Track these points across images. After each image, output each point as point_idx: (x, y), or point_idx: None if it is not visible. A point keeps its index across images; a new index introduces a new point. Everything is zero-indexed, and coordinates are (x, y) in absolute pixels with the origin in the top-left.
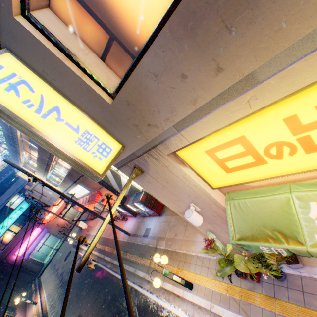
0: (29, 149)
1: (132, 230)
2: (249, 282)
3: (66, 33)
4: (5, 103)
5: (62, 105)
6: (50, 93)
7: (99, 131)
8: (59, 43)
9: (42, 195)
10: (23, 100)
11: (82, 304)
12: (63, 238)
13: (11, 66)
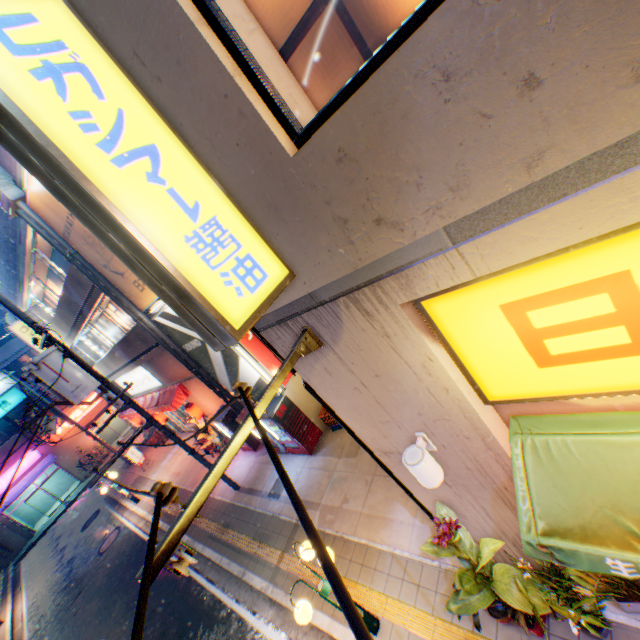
0: (47, 277)
1: (245, 479)
2: (518, 631)
3: None
4: (25, 104)
5: (165, 147)
6: (140, 113)
7: (243, 226)
8: None
9: (60, 378)
10: (72, 110)
11: (109, 638)
12: (85, 480)
13: (56, 24)
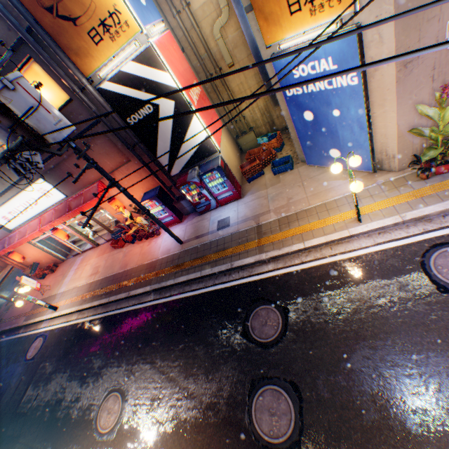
0: None
1: (184, 237)
2: (436, 177)
3: None
4: None
5: None
6: None
7: None
8: None
9: (40, 107)
10: None
11: (104, 376)
12: None
13: None
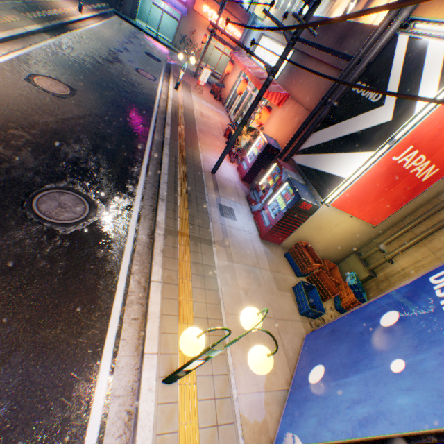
0: None
1: (220, 177)
2: None
3: None
4: None
5: None
6: None
7: None
8: None
9: None
10: None
11: (91, 93)
12: (173, 46)
13: None
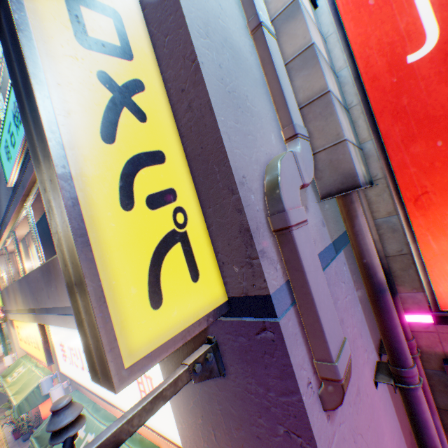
0: None
1: None
2: (14, 438)
3: (10, 262)
4: None
5: None
6: None
7: None
8: (2, 267)
9: None
10: None
11: None
12: None
13: None
